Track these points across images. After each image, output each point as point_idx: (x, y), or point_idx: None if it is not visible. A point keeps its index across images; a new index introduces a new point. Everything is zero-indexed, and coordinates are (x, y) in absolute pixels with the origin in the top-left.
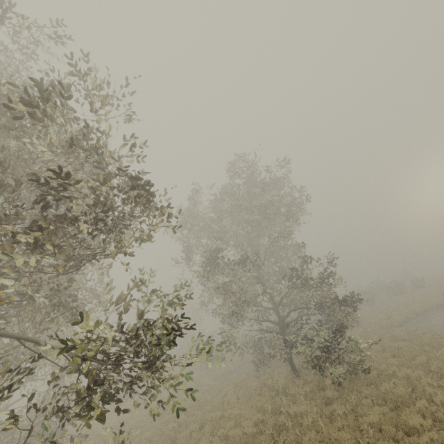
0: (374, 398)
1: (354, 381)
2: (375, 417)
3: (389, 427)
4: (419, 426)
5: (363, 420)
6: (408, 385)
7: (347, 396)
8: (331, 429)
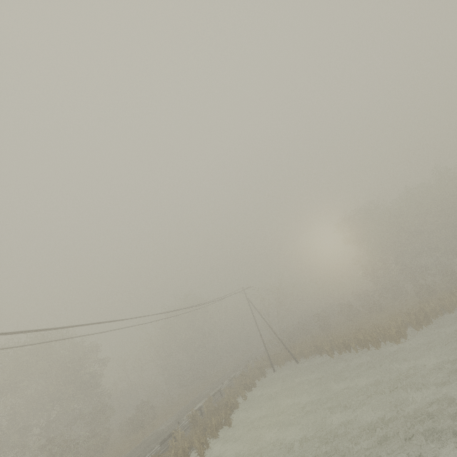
0: None
1: None
2: None
3: None
4: None
5: None
6: None
7: None
8: None
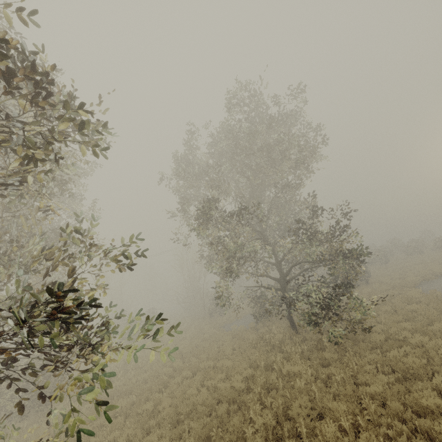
0: (380, 365)
1: (358, 342)
2: (378, 388)
3: (396, 403)
4: (435, 408)
5: (363, 389)
6: (422, 355)
7: (347, 361)
8: (326, 395)
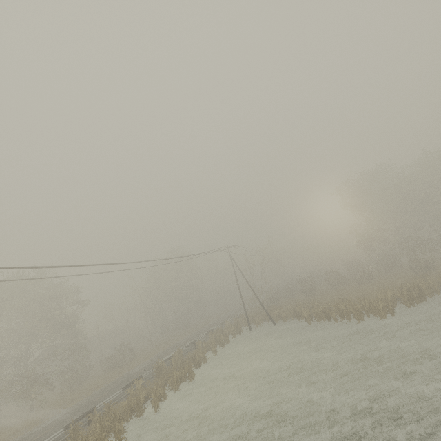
0: None
1: None
2: None
3: None
4: None
5: None
6: None
7: None
8: None
